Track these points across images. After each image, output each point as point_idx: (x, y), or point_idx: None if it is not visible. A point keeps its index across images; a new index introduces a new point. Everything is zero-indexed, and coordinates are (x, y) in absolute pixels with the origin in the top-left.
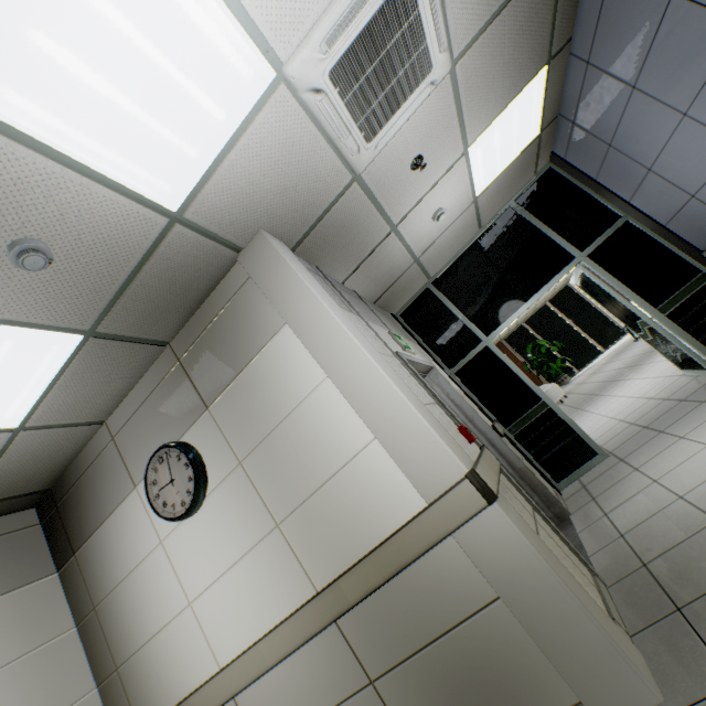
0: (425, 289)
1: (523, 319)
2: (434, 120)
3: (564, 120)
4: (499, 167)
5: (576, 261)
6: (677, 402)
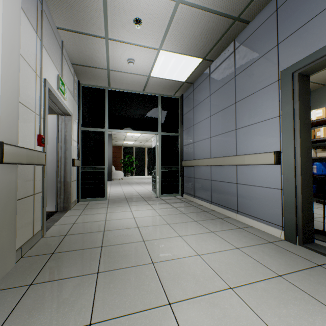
0: (104, 88)
1: (135, 146)
2: (157, 14)
3: (193, 87)
4: (165, 75)
5: (157, 133)
6: (141, 197)
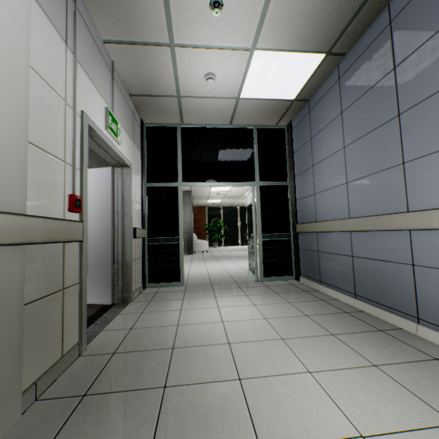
0: (175, 126)
1: (223, 205)
2: None
3: (308, 106)
4: (263, 92)
5: (254, 184)
6: (234, 281)
